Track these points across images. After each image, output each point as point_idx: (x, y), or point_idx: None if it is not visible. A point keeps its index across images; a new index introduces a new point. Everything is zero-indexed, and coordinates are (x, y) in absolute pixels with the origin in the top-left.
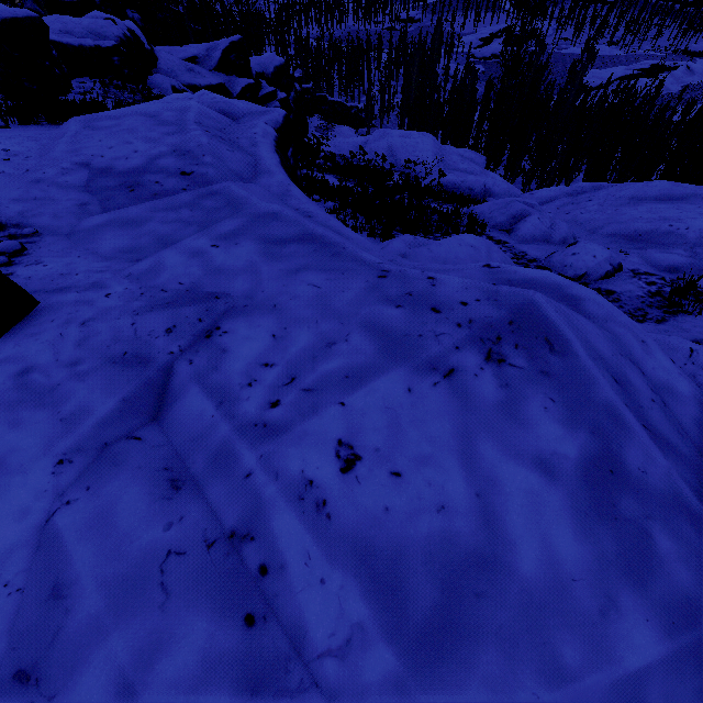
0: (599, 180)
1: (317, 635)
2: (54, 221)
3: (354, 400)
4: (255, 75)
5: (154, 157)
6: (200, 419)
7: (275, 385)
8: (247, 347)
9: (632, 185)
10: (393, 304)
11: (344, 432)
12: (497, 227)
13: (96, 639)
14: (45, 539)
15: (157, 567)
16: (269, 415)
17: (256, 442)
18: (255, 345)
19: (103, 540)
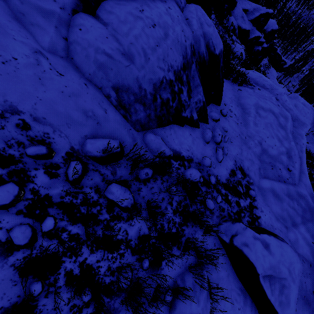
0: None
1: None
2: (255, 176)
3: None
4: (262, 30)
5: (280, 153)
6: None
7: None
8: None
9: None
10: None
11: None
12: None
13: None
14: None
15: None
16: None
17: None
18: None
19: None
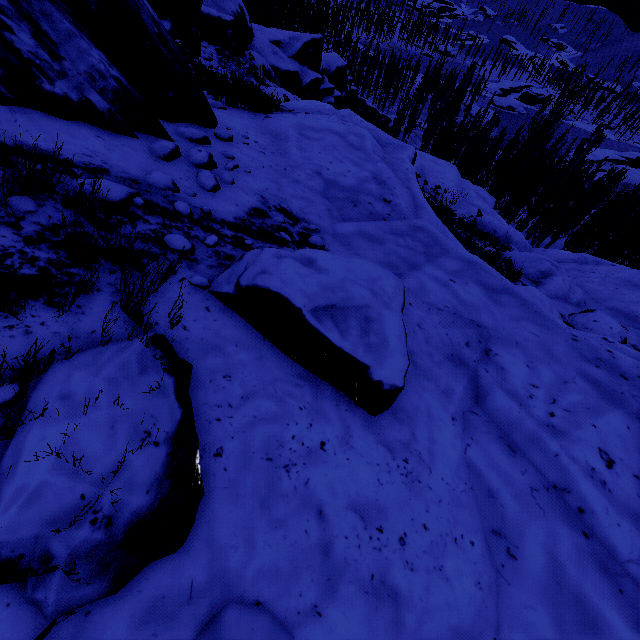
0: (585, 248)
1: (623, 551)
2: (321, 221)
3: (600, 425)
4: (321, 70)
5: (362, 180)
6: (510, 411)
7: (545, 401)
8: (515, 370)
9: (628, 269)
10: (593, 364)
11: (600, 443)
12: (526, 276)
13: (524, 524)
14: (469, 463)
15: (530, 494)
16: (552, 421)
17: (553, 436)
18: (519, 369)
19: (498, 472)
